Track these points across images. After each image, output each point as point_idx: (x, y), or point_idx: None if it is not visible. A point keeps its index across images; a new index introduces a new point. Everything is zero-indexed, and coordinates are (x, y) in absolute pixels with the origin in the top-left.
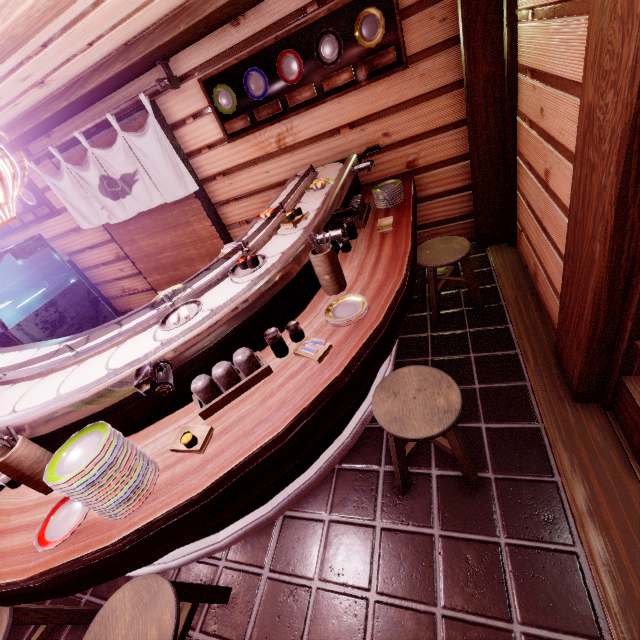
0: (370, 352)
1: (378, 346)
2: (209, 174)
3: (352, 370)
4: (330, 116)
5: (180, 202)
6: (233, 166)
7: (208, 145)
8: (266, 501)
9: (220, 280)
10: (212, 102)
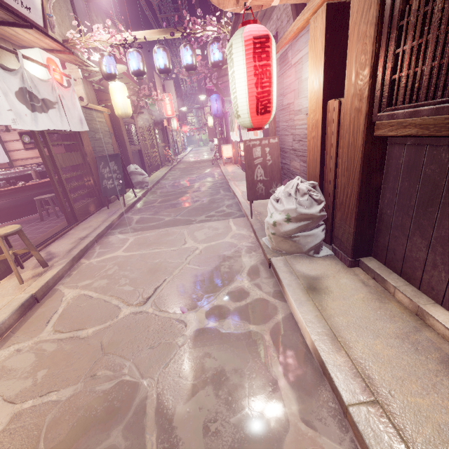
0: (37, 187)
1: (40, 187)
2: (16, 158)
3: (29, 187)
4: (62, 150)
5: (0, 165)
6: (26, 158)
7: (18, 150)
8: (1, 223)
9: (3, 171)
10: (22, 138)
